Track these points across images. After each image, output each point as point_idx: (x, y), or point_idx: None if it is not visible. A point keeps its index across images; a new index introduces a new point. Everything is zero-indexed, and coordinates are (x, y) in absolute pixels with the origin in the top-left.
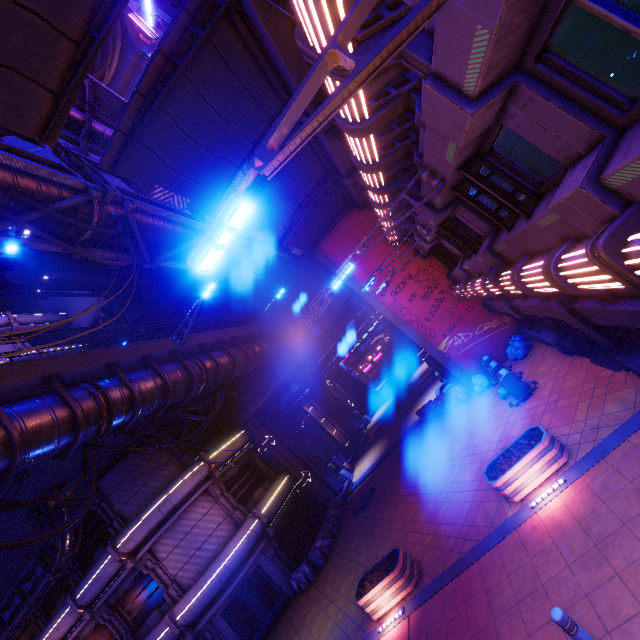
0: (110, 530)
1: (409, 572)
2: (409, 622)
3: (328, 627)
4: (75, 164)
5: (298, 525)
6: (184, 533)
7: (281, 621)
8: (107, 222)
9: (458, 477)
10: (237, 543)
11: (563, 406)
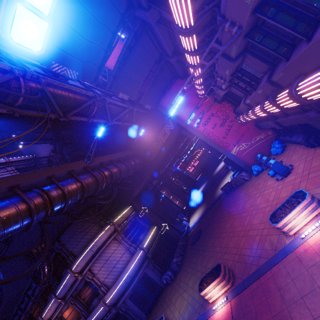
0: (68, 261)
1: (228, 277)
2: (231, 305)
3: (184, 304)
4: (9, 60)
5: (163, 251)
6: (105, 260)
7: (159, 300)
8: (32, 93)
9: (250, 222)
10: (133, 263)
11: (313, 177)
